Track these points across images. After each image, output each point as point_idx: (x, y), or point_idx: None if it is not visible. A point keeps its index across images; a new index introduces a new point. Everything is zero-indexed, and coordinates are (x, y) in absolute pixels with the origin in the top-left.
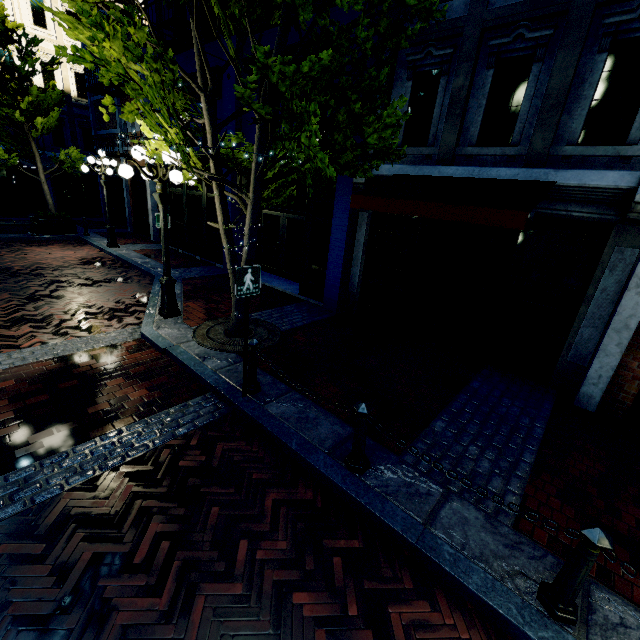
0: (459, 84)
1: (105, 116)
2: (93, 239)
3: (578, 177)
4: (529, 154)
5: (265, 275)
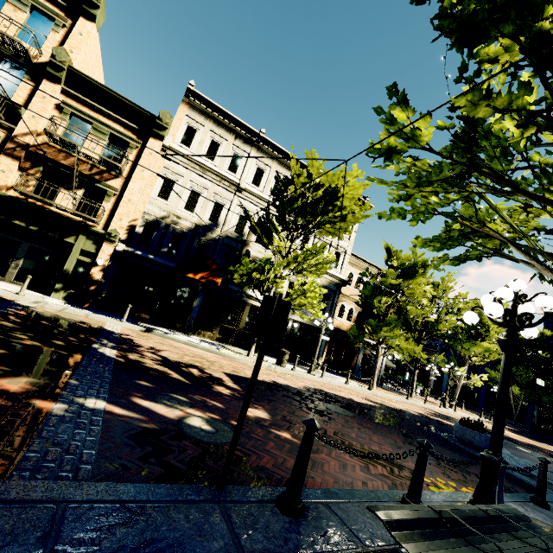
0: None
1: None
2: None
3: None
4: None
5: None
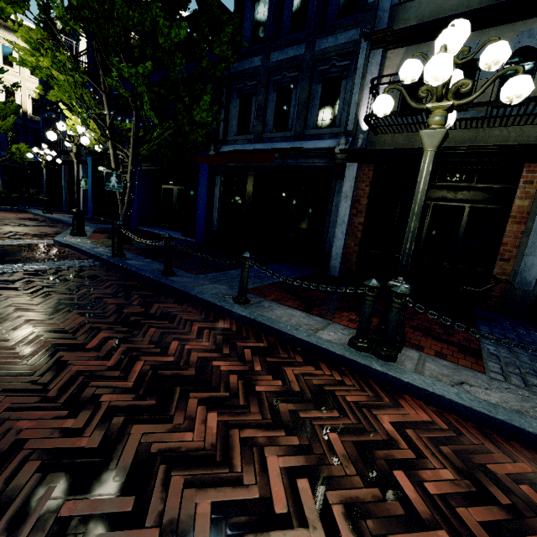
0: (260, 99)
1: (37, 96)
2: (32, 210)
3: (314, 144)
4: (295, 134)
5: (162, 229)
